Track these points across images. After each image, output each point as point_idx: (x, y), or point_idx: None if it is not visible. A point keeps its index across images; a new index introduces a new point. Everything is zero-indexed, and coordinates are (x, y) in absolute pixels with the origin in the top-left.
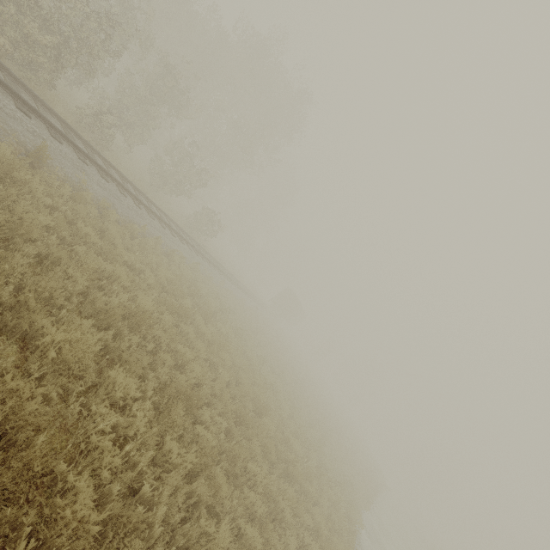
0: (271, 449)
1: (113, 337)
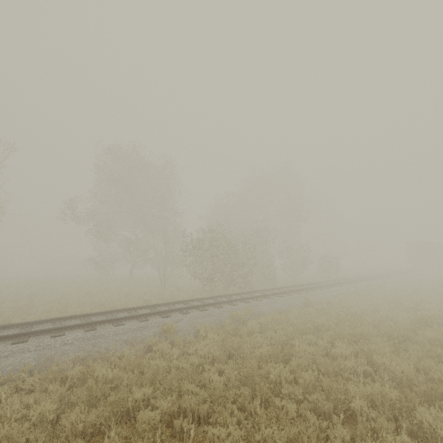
0: None
1: None
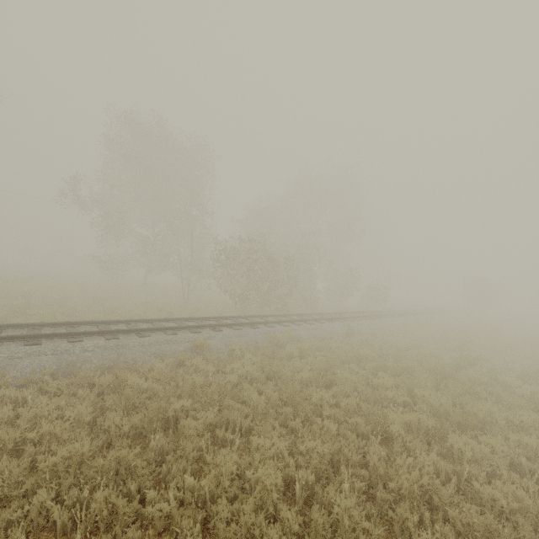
0: None
1: None
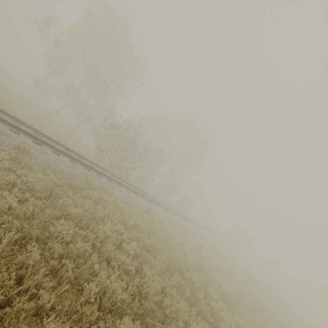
0: None
1: None
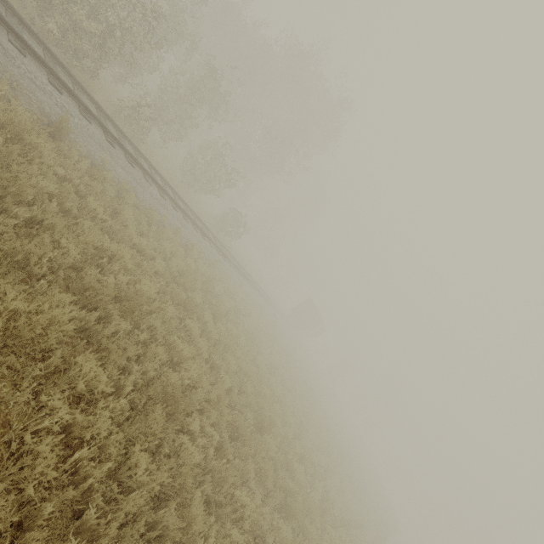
0: (268, 473)
1: (101, 320)
